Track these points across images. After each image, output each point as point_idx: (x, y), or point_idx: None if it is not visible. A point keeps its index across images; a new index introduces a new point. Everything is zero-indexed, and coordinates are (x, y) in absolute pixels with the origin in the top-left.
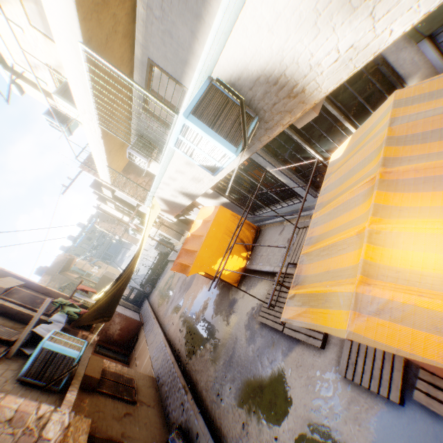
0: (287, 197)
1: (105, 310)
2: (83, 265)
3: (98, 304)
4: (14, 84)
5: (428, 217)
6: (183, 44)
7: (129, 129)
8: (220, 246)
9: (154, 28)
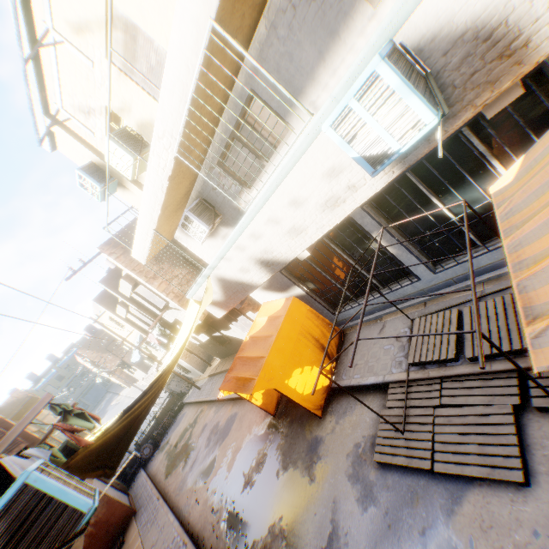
0: (393, 277)
1: (111, 452)
2: (44, 416)
3: (105, 436)
4: (49, 135)
5: None
6: (304, 68)
7: (191, 189)
8: (295, 352)
9: (272, 50)
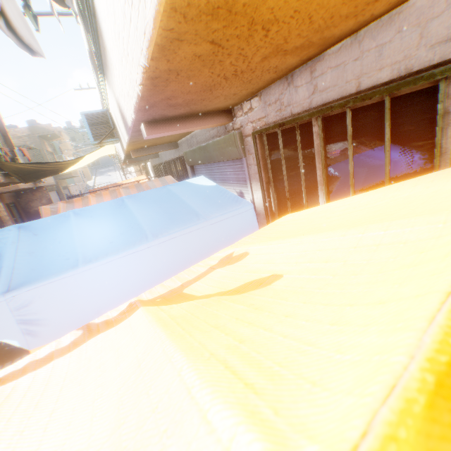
0: None
1: (26, 174)
2: (68, 148)
3: (24, 166)
4: None
5: (97, 202)
6: None
7: None
8: None
9: None
